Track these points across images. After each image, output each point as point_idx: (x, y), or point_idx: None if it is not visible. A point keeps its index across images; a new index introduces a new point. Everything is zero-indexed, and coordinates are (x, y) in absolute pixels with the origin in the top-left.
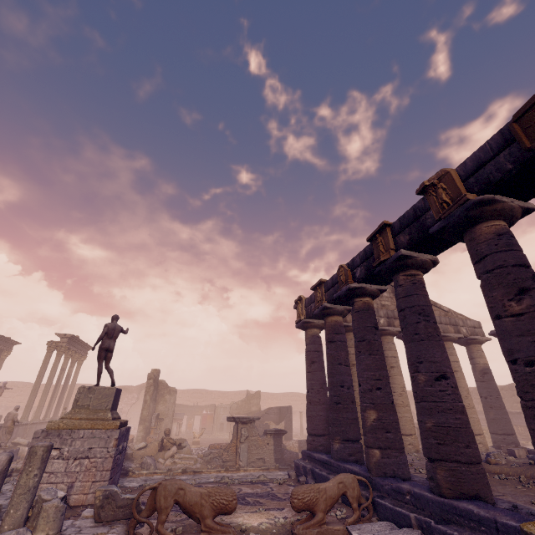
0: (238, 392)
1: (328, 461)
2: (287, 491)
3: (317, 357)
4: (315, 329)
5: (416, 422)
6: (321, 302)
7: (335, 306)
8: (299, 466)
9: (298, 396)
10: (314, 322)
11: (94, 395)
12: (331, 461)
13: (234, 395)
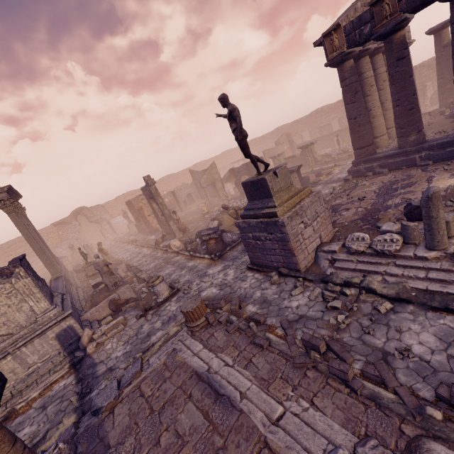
0: (160, 180)
1: (403, 151)
2: (390, 178)
3: (358, 86)
4: (352, 60)
5: (318, 137)
6: (398, 14)
7: (410, 16)
8: (360, 170)
9: (203, 164)
10: (355, 50)
11: (279, 178)
12: (407, 149)
13: (158, 184)
